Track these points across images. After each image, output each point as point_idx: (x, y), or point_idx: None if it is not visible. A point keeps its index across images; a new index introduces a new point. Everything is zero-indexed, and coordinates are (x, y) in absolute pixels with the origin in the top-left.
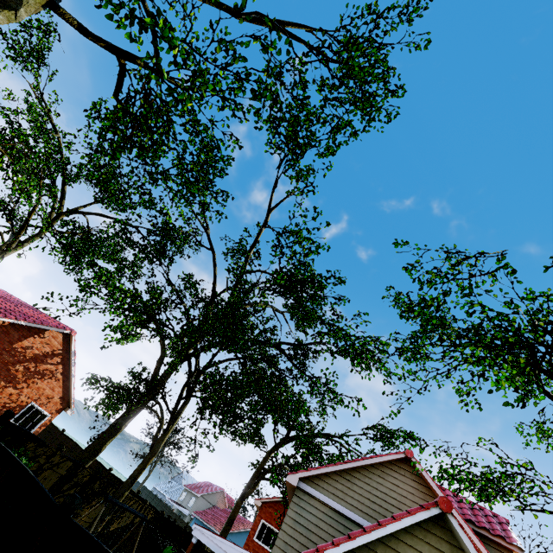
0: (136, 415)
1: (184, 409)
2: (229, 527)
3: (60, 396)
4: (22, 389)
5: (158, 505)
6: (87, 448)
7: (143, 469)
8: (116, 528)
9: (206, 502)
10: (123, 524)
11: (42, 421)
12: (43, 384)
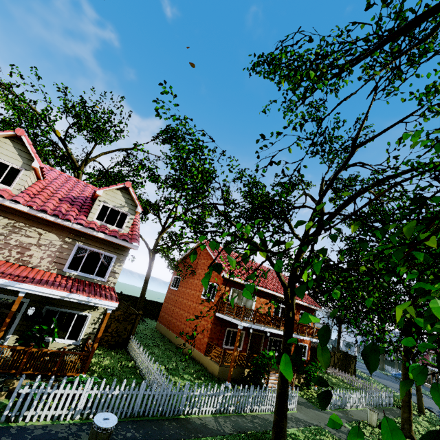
0: None
1: None
2: (144, 284)
3: None
4: None
5: None
6: None
7: None
8: None
9: None
10: None
11: None
12: None
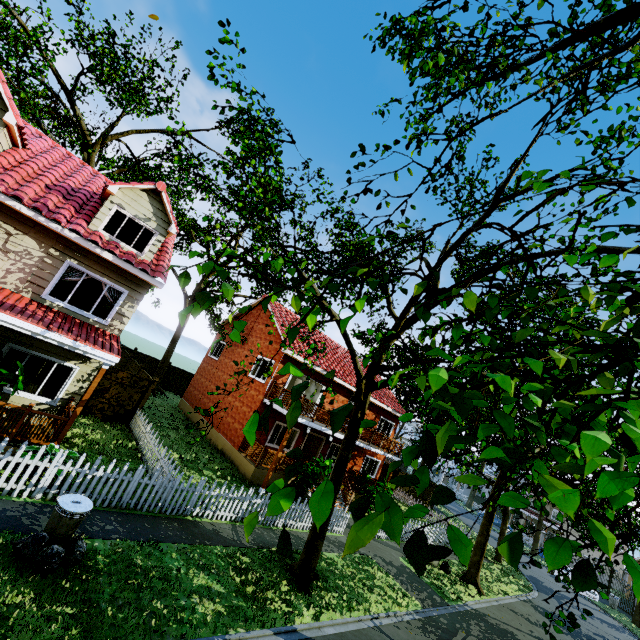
0: None
1: None
2: (171, 344)
3: None
4: None
5: None
6: None
7: None
8: None
9: None
10: None
11: None
12: None
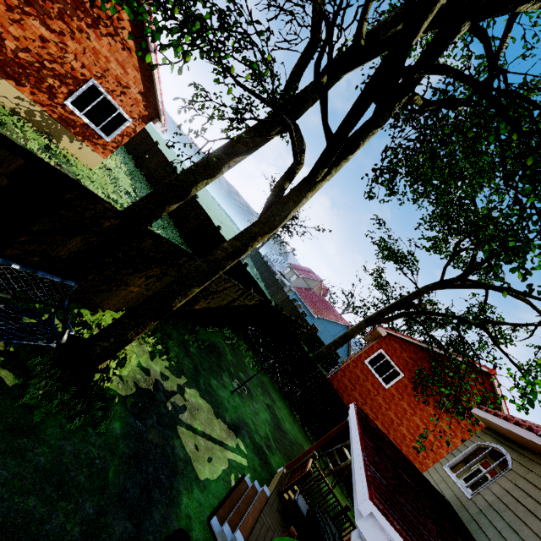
0: (247, 153)
1: (366, 141)
2: (342, 343)
3: (141, 90)
4: (63, 37)
5: (266, 270)
6: (169, 181)
7: (239, 254)
8: (204, 307)
9: (305, 283)
10: (215, 304)
11: (122, 126)
12: (101, 44)
